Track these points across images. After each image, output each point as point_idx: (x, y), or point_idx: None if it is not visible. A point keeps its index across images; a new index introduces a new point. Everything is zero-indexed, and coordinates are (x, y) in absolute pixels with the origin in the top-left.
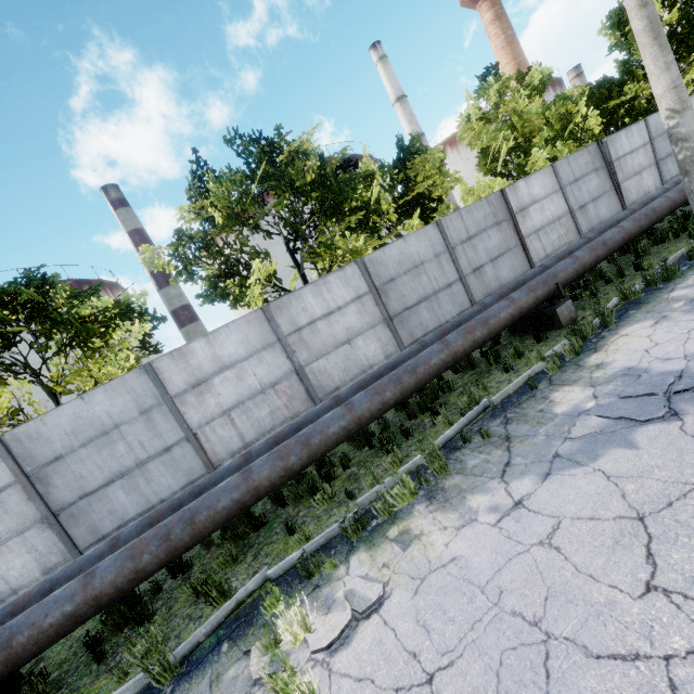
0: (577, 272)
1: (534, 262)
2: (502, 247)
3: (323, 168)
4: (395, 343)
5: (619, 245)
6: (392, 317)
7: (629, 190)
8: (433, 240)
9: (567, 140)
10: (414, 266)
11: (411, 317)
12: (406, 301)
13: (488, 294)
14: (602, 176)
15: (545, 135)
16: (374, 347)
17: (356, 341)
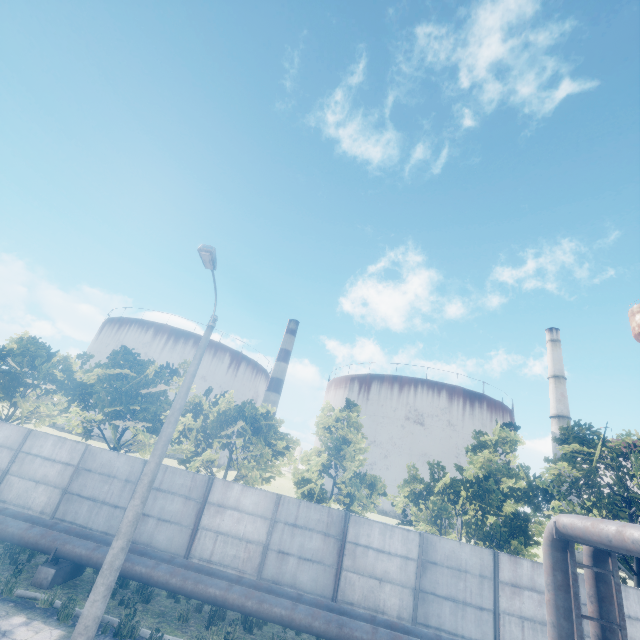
0: (80, 557)
1: (193, 554)
2: (176, 517)
3: (140, 389)
4: (54, 508)
5: (134, 575)
6: (68, 491)
7: (353, 585)
8: (135, 469)
9: (410, 500)
10: (109, 474)
11: (77, 502)
12: (83, 490)
13: (135, 540)
14: (330, 545)
15: (350, 475)
16: (44, 499)
17: (41, 485)
